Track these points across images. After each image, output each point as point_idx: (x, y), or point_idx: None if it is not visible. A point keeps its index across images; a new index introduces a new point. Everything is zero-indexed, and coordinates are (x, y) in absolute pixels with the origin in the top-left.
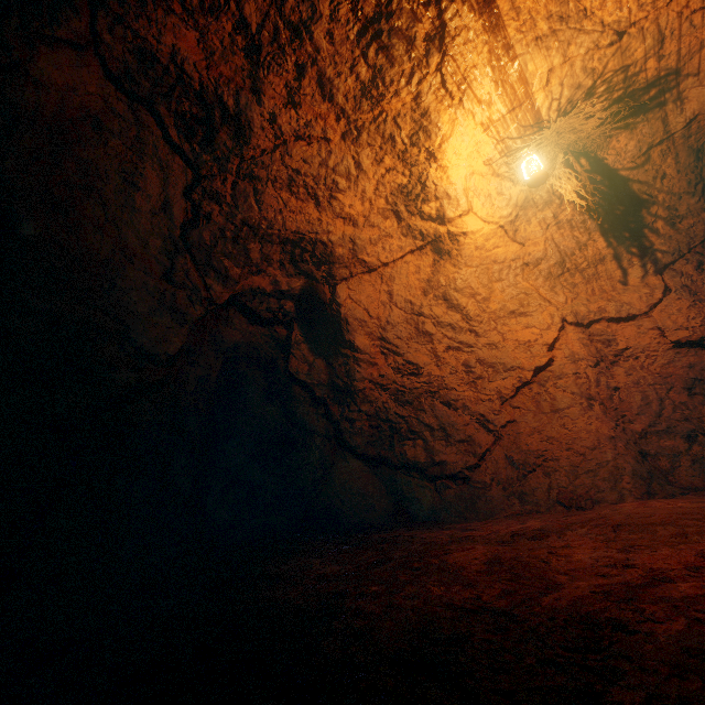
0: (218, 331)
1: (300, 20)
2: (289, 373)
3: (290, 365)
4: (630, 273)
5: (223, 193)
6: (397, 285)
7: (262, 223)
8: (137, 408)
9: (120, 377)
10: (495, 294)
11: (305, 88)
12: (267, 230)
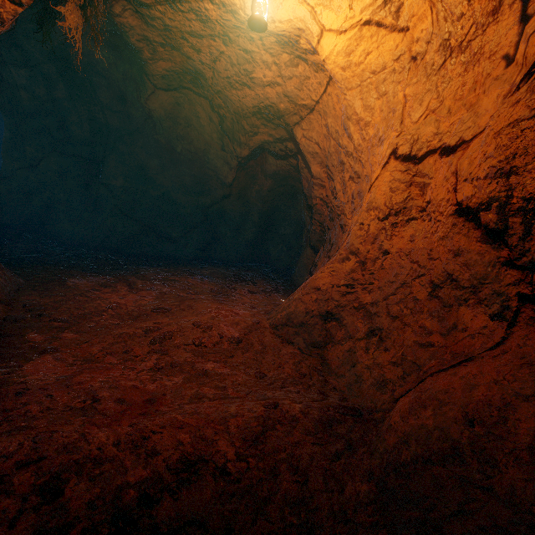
0: (263, 166)
1: (163, 26)
2: (302, 188)
3: (302, 182)
4: (525, 30)
5: (220, 104)
6: (329, 118)
7: (239, 109)
8: (225, 203)
9: (219, 192)
10: (375, 116)
11: (193, 42)
12: (243, 112)
